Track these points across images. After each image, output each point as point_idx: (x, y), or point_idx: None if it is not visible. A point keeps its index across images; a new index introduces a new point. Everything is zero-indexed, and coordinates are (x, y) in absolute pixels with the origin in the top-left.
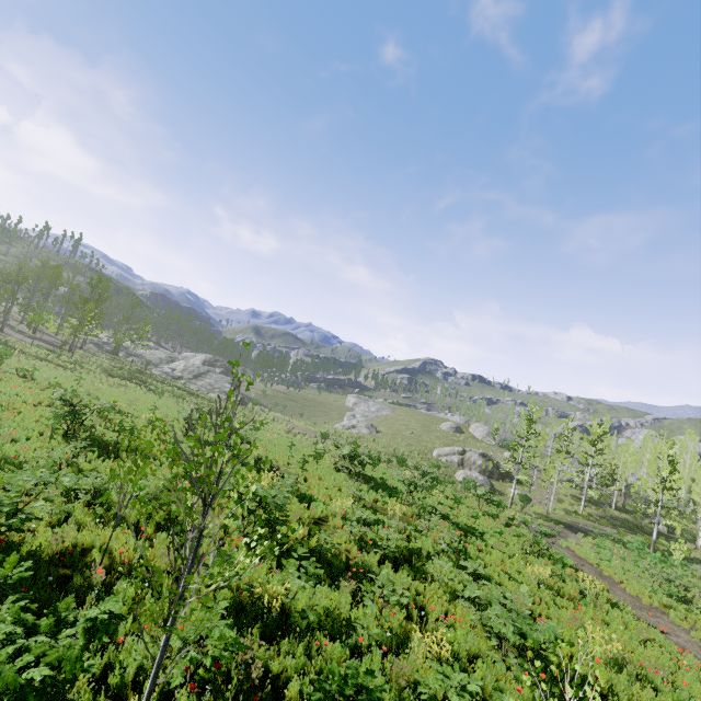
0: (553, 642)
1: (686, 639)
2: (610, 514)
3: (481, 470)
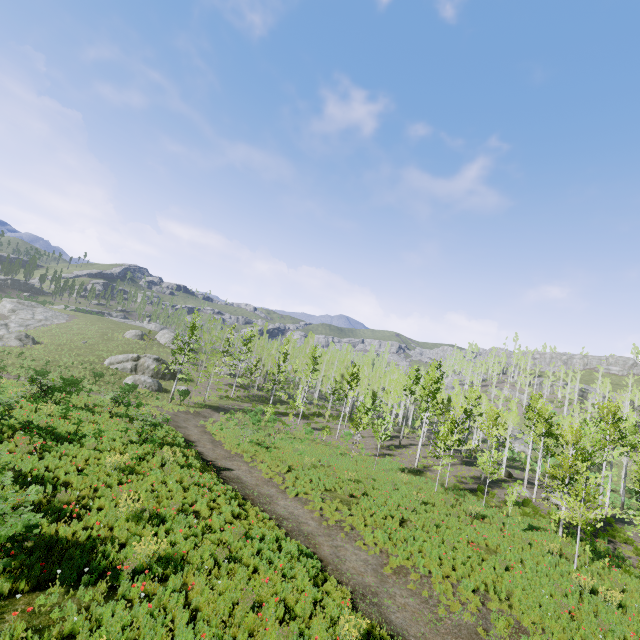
0: (27, 530)
1: (244, 469)
2: (253, 393)
3: (154, 373)
